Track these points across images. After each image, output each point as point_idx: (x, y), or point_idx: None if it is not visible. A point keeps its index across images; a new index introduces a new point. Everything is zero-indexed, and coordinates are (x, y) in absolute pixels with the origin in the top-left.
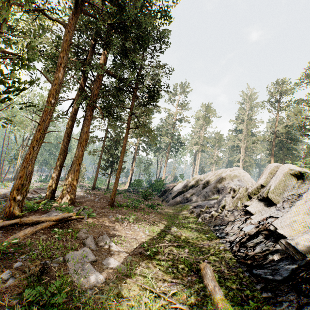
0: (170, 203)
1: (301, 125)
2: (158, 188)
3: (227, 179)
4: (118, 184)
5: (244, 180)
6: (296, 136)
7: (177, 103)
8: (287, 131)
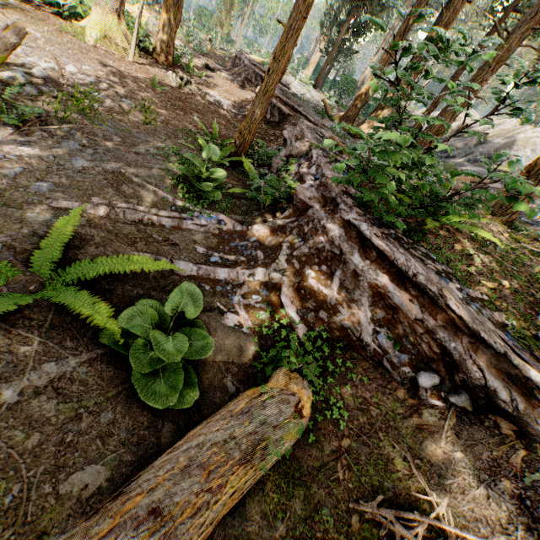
0: None
1: None
2: None
3: (519, 144)
4: None
5: (537, 153)
6: None
7: None
8: None
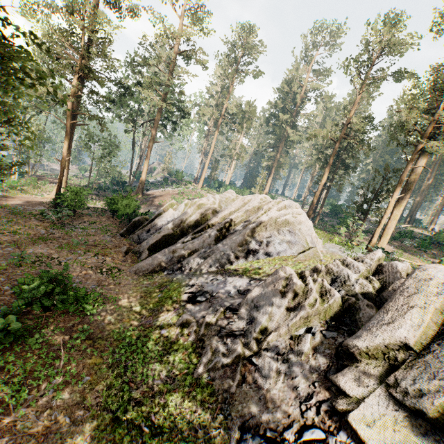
0: (141, 267)
1: (407, 127)
2: (124, 213)
3: (269, 229)
4: (37, 185)
5: (300, 232)
6: (369, 139)
7: (184, 7)
8: (362, 127)
